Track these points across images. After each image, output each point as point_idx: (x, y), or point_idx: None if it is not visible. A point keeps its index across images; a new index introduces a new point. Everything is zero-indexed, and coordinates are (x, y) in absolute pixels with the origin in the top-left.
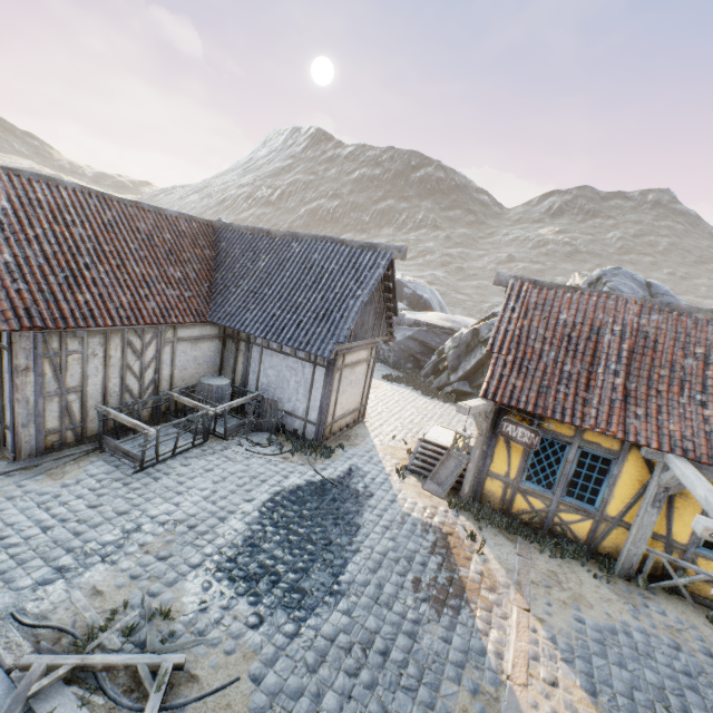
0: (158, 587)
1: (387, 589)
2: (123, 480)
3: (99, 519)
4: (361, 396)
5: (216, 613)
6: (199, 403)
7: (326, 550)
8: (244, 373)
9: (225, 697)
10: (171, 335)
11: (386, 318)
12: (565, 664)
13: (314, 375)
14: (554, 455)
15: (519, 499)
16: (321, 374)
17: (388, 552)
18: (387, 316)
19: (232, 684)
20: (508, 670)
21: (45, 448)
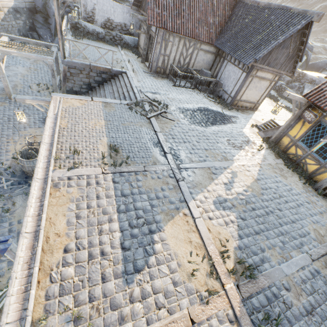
0: (167, 104)
1: (218, 135)
2: (169, 86)
3: (161, 89)
4: (259, 98)
5: (176, 113)
6: (197, 74)
7: (209, 122)
8: (217, 72)
9: (171, 121)
10: (198, 46)
11: (294, 62)
12: (256, 173)
13: (241, 76)
14: (321, 133)
15: (293, 148)
16: (243, 76)
17: (227, 132)
18: (295, 61)
19: (173, 121)
20: (237, 161)
21: (156, 71)
